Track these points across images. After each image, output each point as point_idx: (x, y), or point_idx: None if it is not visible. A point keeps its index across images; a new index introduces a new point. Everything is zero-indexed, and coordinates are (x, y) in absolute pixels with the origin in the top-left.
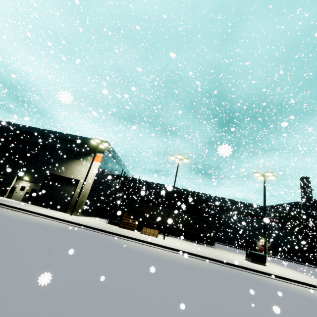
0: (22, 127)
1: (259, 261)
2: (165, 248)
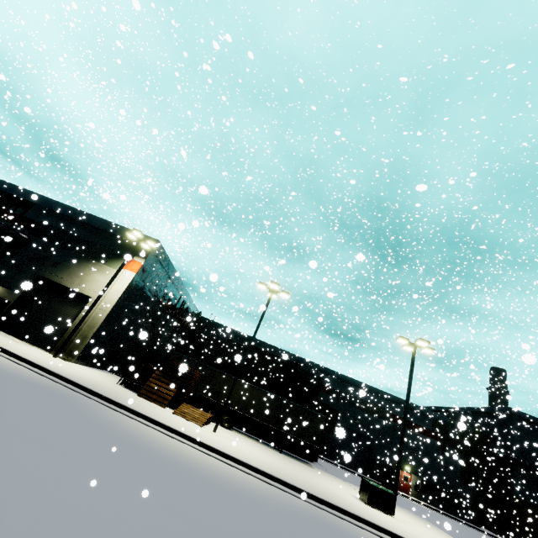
0: (16, 190)
1: (381, 505)
2: (203, 447)
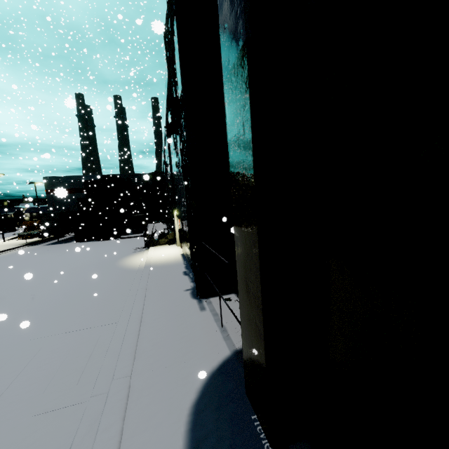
0: None
1: None
2: None
